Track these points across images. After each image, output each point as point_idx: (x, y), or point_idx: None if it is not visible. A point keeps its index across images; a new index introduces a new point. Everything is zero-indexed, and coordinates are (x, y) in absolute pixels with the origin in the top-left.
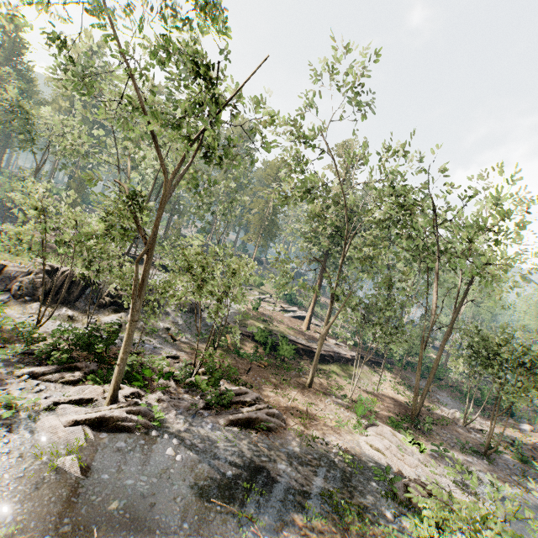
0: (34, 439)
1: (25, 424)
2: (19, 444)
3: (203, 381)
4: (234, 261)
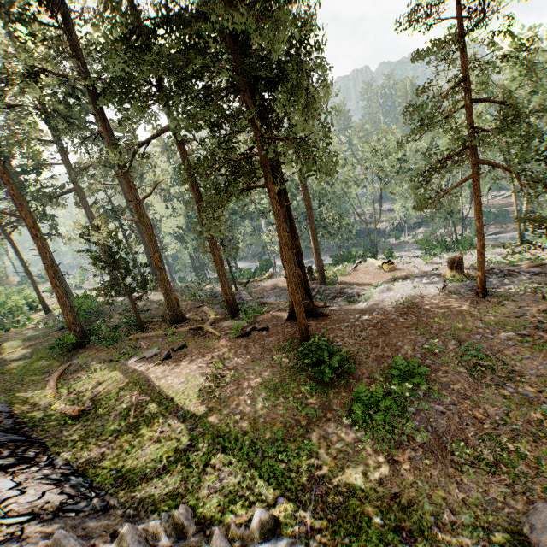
0: None
1: None
2: None
3: (471, 232)
4: (466, 191)
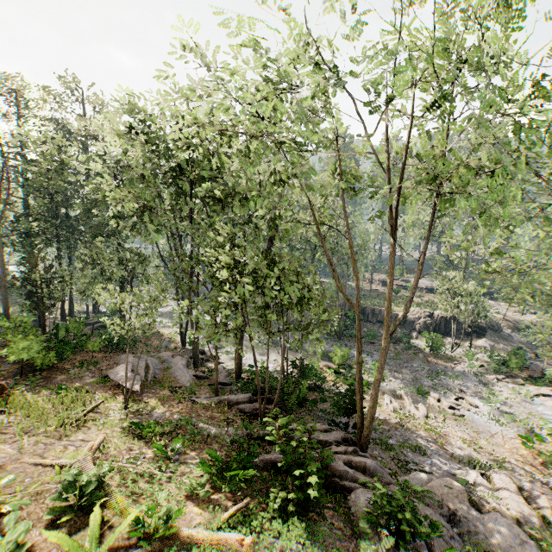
0: (547, 410)
1: (533, 403)
2: (545, 411)
3: None
4: None
